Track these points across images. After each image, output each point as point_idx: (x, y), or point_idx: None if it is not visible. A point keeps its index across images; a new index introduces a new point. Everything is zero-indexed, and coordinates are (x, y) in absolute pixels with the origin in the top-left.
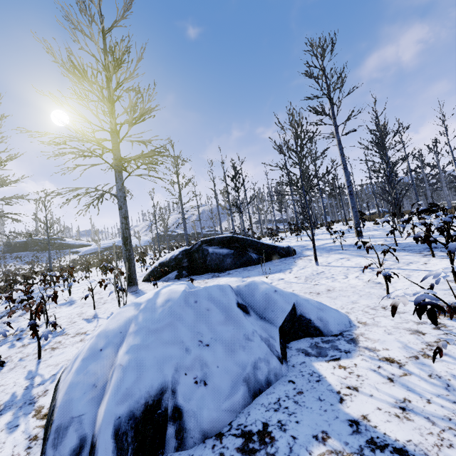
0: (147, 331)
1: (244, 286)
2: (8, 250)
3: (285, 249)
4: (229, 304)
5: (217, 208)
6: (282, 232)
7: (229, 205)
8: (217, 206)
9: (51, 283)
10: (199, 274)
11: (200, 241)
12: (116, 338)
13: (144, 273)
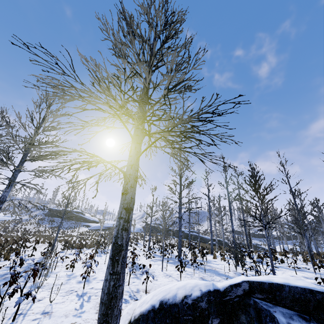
0: None
1: None
2: (48, 214)
3: None
4: None
5: (209, 213)
6: (276, 253)
7: (230, 213)
8: (209, 212)
9: (45, 258)
10: None
11: (247, 283)
12: None
13: (130, 288)
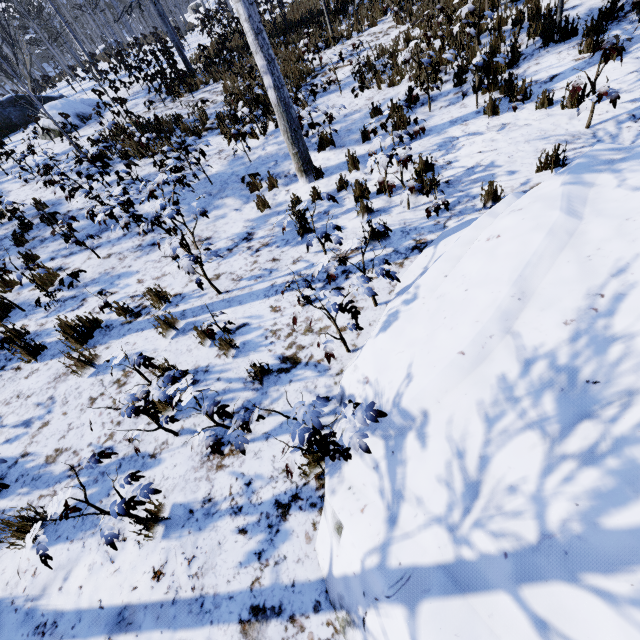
0: (61, 109)
1: (71, 99)
2: None
3: (61, 97)
4: (74, 102)
5: None
6: None
7: None
8: None
9: None
10: (16, 131)
11: None
12: (54, 114)
13: None
